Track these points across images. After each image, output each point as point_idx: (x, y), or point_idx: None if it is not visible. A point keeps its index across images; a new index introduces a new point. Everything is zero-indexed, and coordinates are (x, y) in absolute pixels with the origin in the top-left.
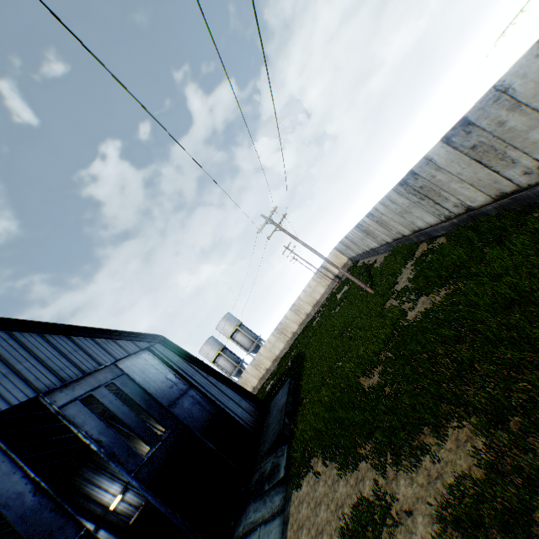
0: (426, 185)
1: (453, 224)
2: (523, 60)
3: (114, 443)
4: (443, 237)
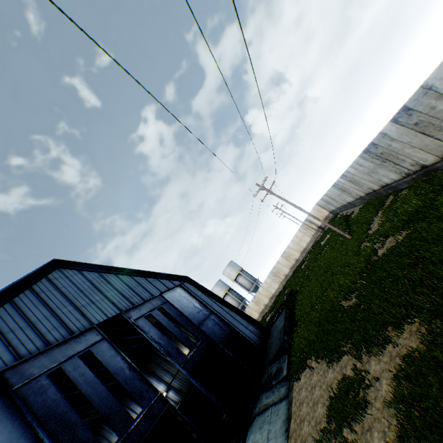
0: (385, 152)
1: (413, 179)
2: (437, 70)
3: (168, 345)
4: (406, 190)
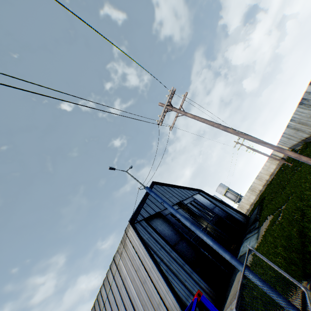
0: (295, 128)
1: None
2: (292, 115)
3: (201, 214)
4: None
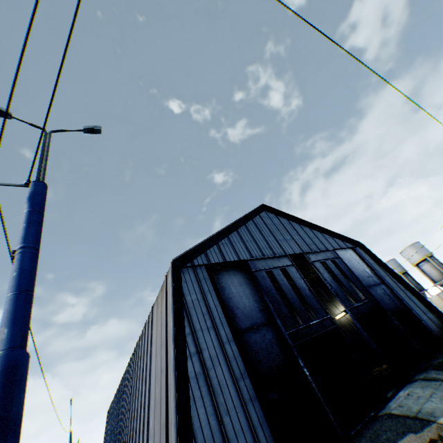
0: None
1: None
2: None
3: (337, 289)
4: None
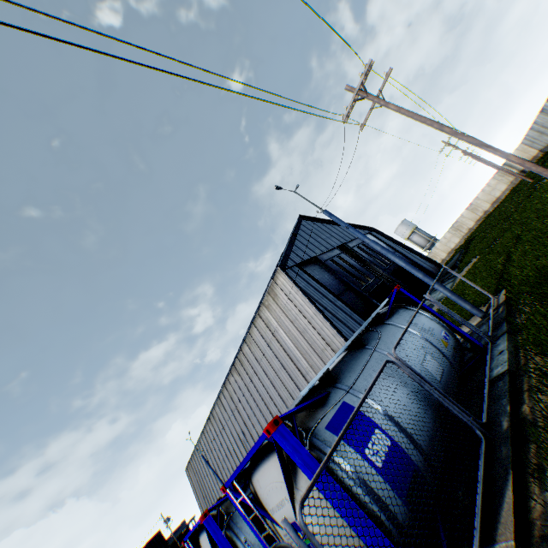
0: None
1: None
2: None
3: (374, 261)
4: None
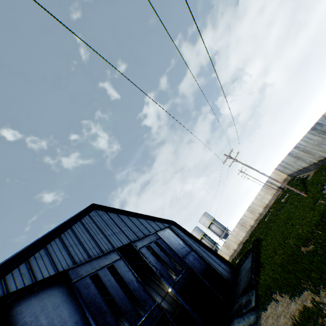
0: None
1: None
2: None
3: (161, 269)
4: None
